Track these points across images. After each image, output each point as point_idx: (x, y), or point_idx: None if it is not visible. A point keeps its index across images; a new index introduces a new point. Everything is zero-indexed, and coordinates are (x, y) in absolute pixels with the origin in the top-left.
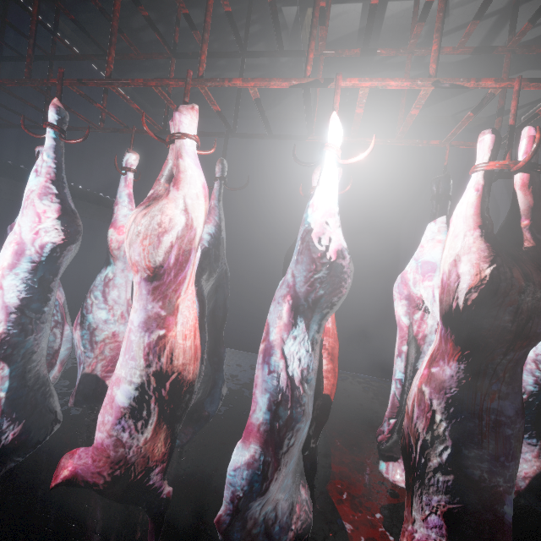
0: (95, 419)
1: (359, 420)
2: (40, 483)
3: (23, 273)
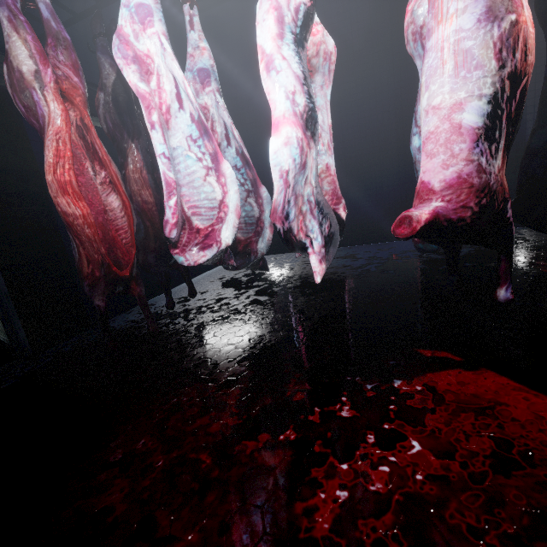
0: (286, 298)
1: (544, 249)
2: (293, 329)
3: (291, 44)
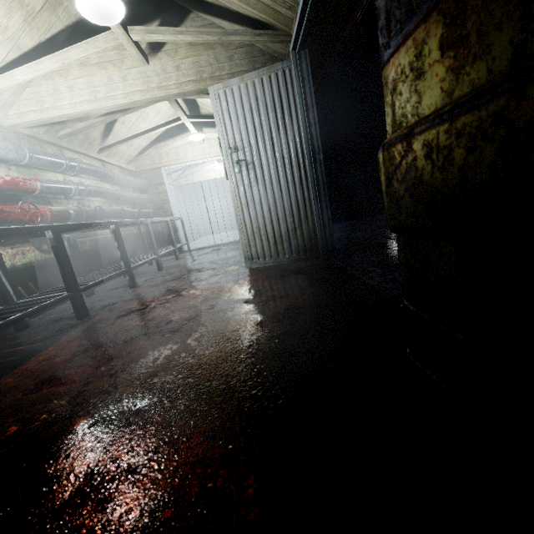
0: None
1: None
2: None
3: None
